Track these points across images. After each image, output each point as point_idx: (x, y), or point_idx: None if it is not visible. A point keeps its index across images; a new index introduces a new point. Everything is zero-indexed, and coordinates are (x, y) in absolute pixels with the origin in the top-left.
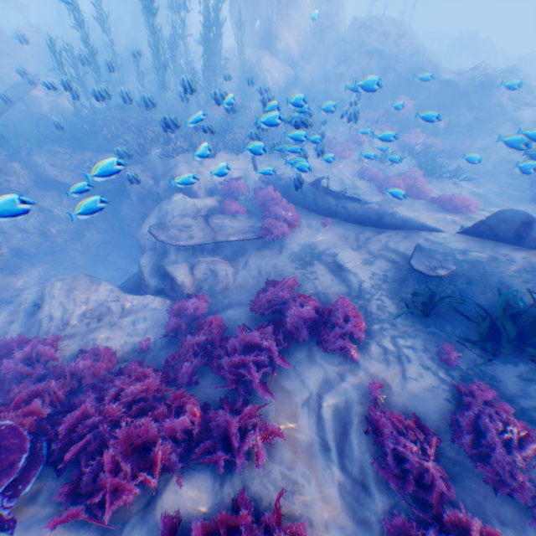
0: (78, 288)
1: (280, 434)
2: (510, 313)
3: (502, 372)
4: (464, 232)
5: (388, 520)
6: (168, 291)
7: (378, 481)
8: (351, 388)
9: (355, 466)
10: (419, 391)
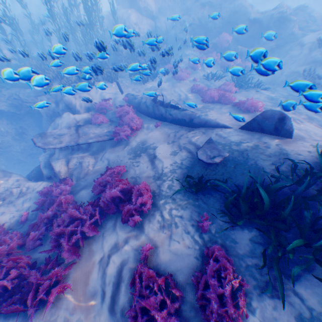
0: None
1: (71, 288)
2: (253, 190)
3: (240, 236)
4: (243, 127)
5: None
6: (54, 178)
7: None
8: (133, 249)
9: (118, 312)
10: (179, 251)
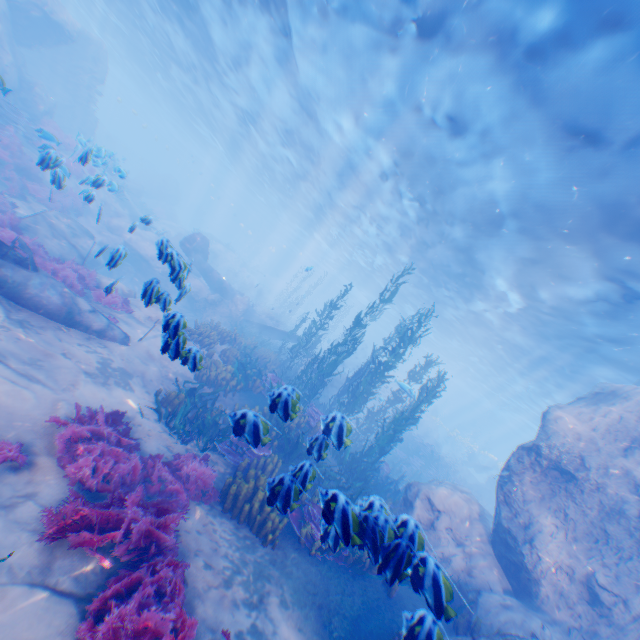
0: None
1: None
2: None
3: None
4: None
5: None
6: None
7: None
8: None
9: None
10: None
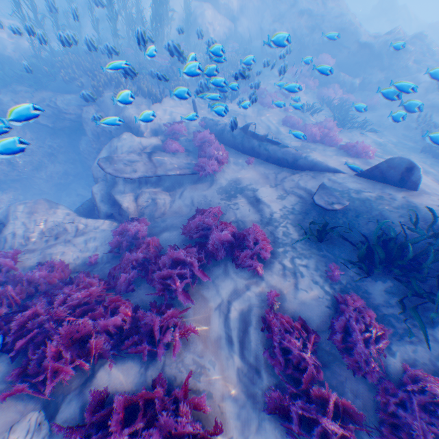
0: (38, 211)
1: (195, 331)
2: (384, 241)
3: (372, 286)
4: (360, 174)
5: (269, 395)
6: (116, 216)
7: (267, 367)
8: (255, 296)
9: (251, 355)
10: (307, 300)
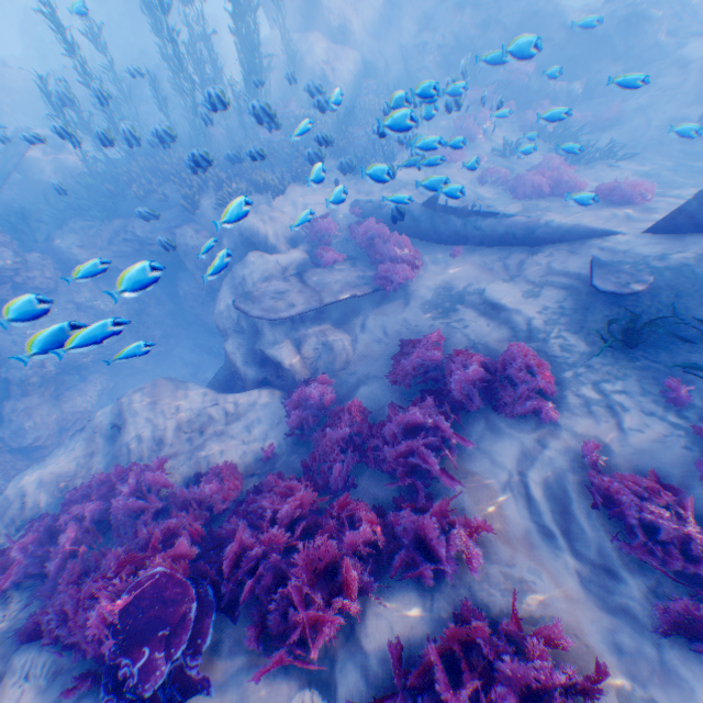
0: (162, 397)
1: (487, 527)
2: None
3: None
4: (652, 229)
5: (658, 604)
6: (274, 380)
7: (625, 562)
8: (557, 456)
9: (591, 548)
10: (647, 444)
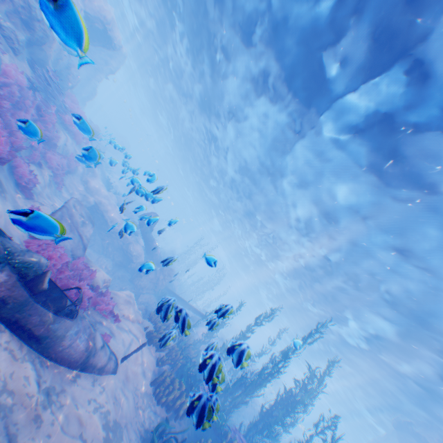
0: None
1: None
2: None
3: None
4: None
5: None
6: None
7: None
8: None
9: None
10: None
